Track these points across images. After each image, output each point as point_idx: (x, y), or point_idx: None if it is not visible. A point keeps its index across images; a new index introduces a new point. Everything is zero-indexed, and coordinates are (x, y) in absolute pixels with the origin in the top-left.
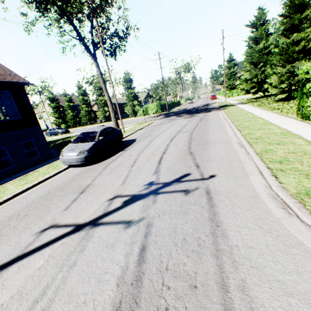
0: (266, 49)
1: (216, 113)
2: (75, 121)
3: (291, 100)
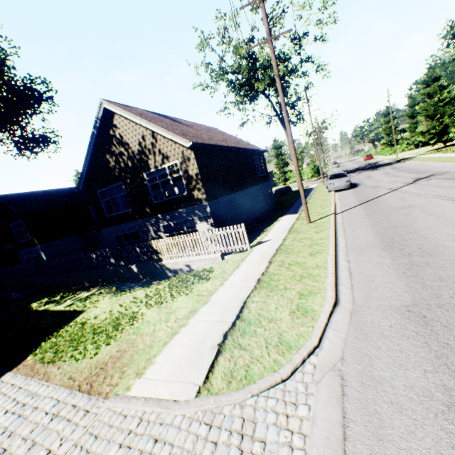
0: (441, 101)
1: (403, 164)
2: None
3: None
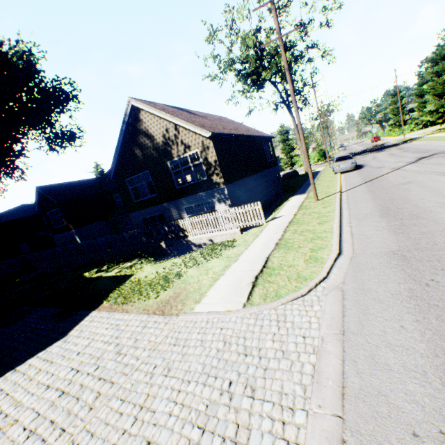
0: None
1: (409, 144)
2: None
3: None
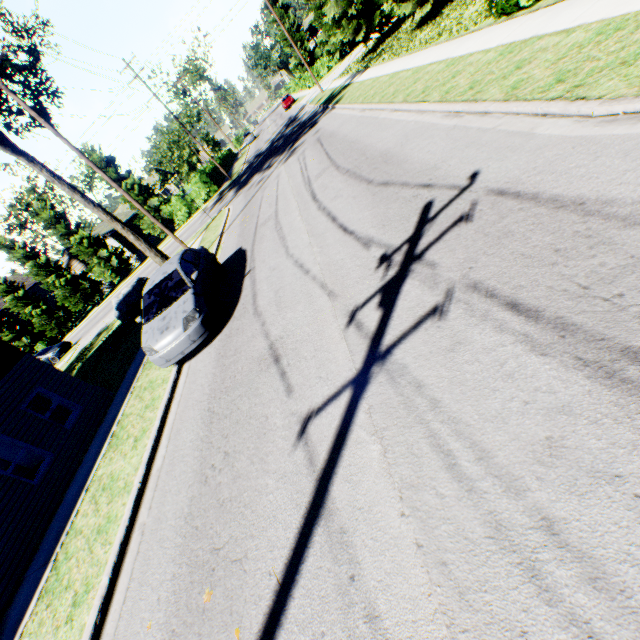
0: None
1: (334, 116)
2: (59, 321)
3: (445, 10)
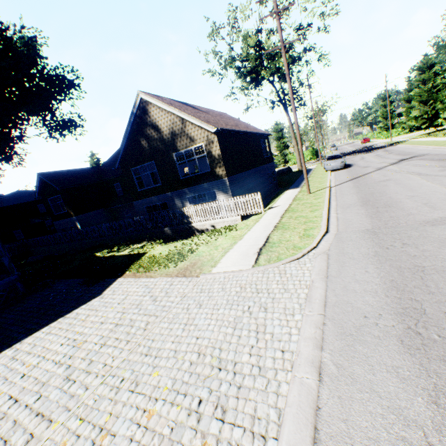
0: (434, 88)
1: (394, 147)
2: None
3: None
